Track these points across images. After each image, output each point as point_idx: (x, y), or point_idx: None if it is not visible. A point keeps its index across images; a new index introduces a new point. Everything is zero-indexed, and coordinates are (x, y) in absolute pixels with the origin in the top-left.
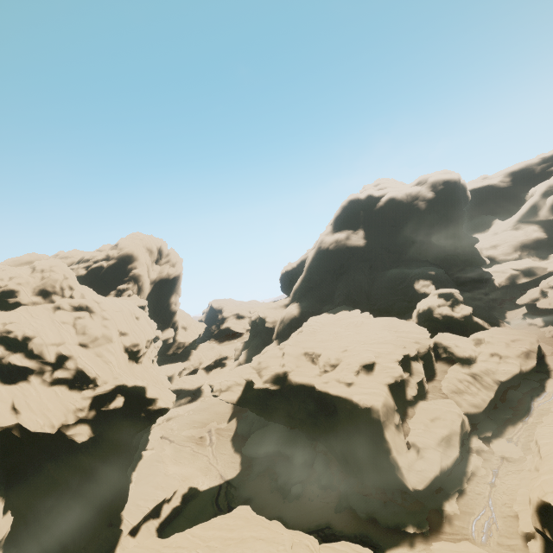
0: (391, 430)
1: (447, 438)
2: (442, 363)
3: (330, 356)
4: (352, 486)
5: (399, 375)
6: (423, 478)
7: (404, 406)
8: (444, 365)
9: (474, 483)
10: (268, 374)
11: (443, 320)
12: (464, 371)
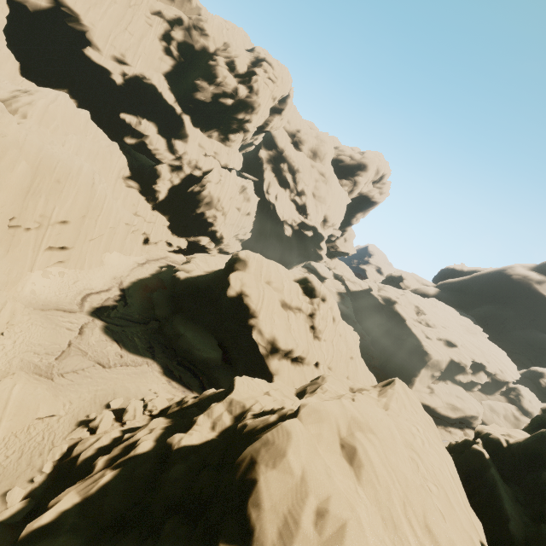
0: (428, 373)
1: (455, 407)
2: (504, 398)
3: (431, 320)
4: (376, 373)
5: (465, 364)
6: (421, 399)
7: (448, 378)
8: (504, 399)
9: (446, 433)
10: (384, 294)
11: (544, 389)
12: (514, 412)
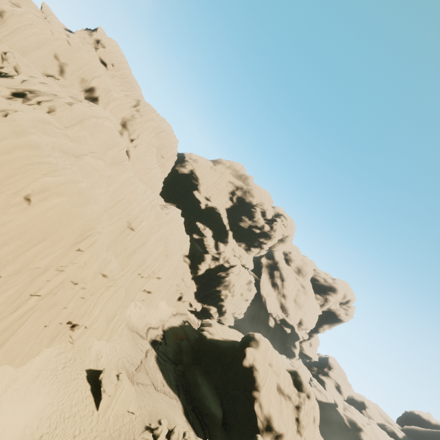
0: None
1: None
2: None
3: None
4: None
5: None
6: None
7: None
8: None
9: None
10: (350, 415)
11: None
12: None
